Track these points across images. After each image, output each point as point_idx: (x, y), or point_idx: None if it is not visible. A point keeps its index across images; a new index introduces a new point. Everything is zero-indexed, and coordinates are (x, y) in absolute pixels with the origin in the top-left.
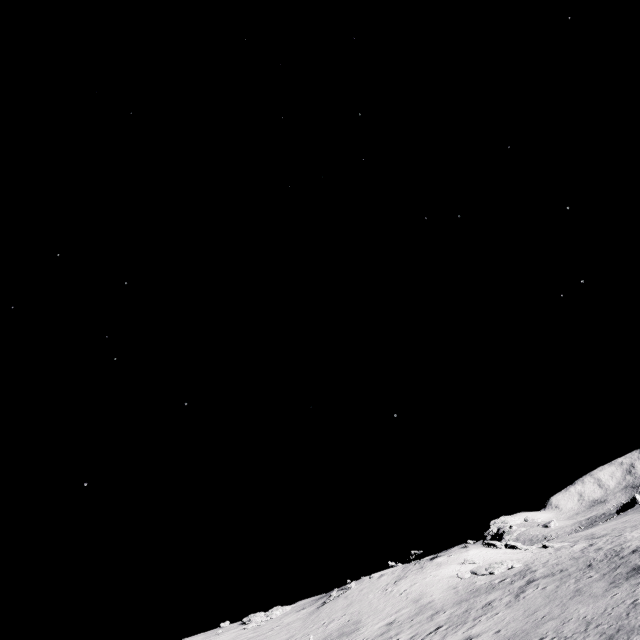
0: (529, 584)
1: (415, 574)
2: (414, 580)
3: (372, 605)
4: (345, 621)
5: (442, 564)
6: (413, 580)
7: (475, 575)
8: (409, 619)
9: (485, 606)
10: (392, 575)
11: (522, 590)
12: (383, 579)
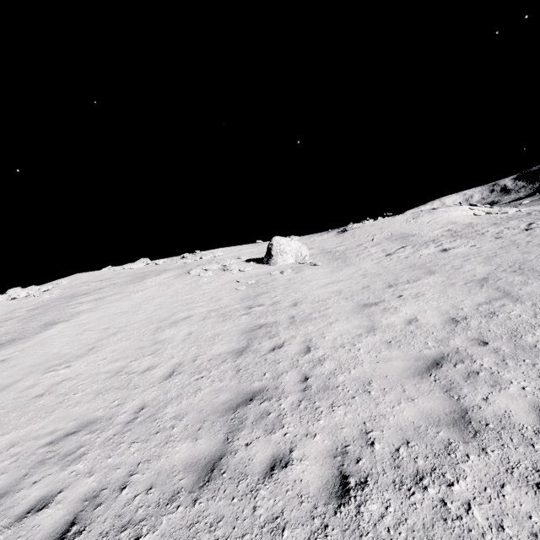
0: None
1: (429, 215)
2: (433, 217)
3: (405, 228)
4: (388, 234)
5: (447, 211)
6: (432, 217)
7: (489, 214)
8: (467, 228)
9: None
10: (405, 216)
11: None
12: (398, 218)
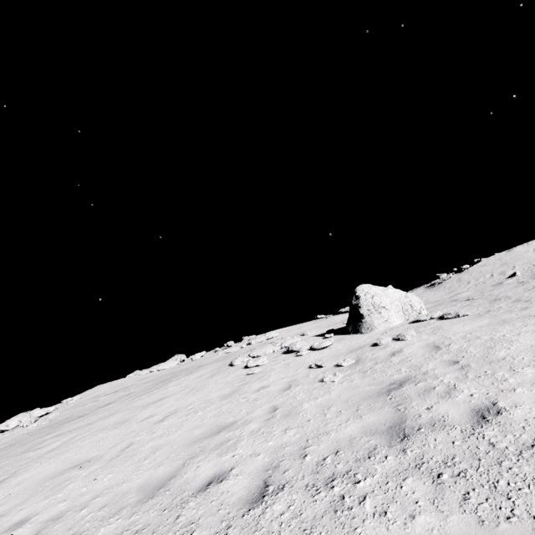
0: None
1: None
2: None
3: None
4: (529, 266)
5: None
6: None
7: None
8: None
9: None
10: (530, 245)
11: None
12: (520, 249)
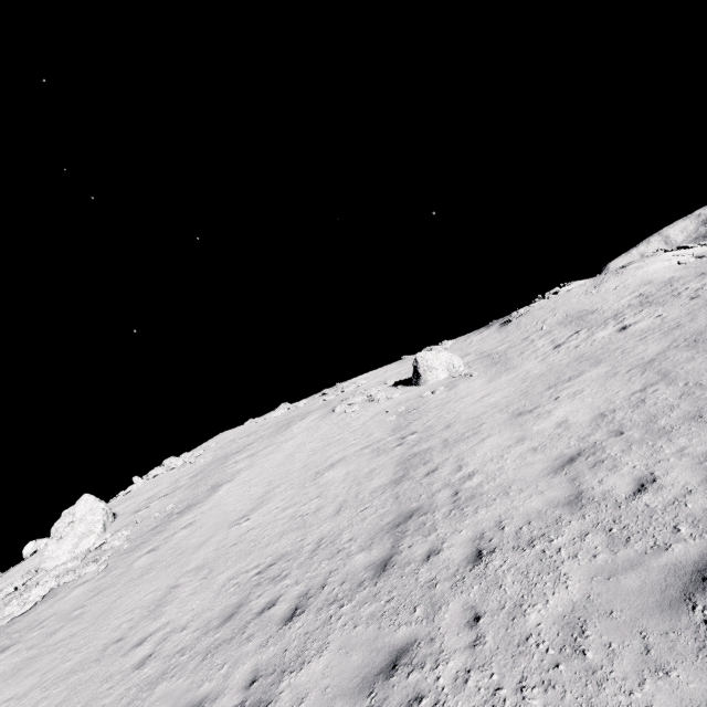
0: None
1: (617, 277)
2: (621, 280)
3: (584, 303)
4: (563, 316)
5: (642, 266)
6: (620, 280)
7: (701, 258)
8: (664, 287)
9: None
10: (584, 286)
11: None
12: (575, 291)
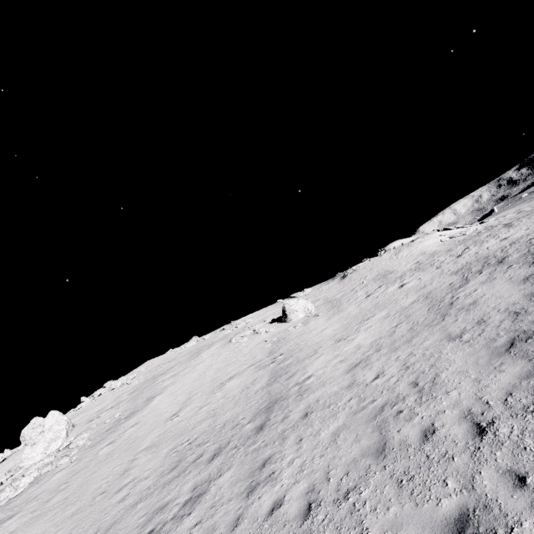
0: (509, 224)
1: (408, 248)
2: (410, 250)
3: (389, 265)
4: (376, 274)
5: (422, 241)
6: (409, 250)
7: (452, 238)
8: (430, 258)
9: (488, 236)
10: (390, 253)
11: (509, 226)
12: (384, 256)
